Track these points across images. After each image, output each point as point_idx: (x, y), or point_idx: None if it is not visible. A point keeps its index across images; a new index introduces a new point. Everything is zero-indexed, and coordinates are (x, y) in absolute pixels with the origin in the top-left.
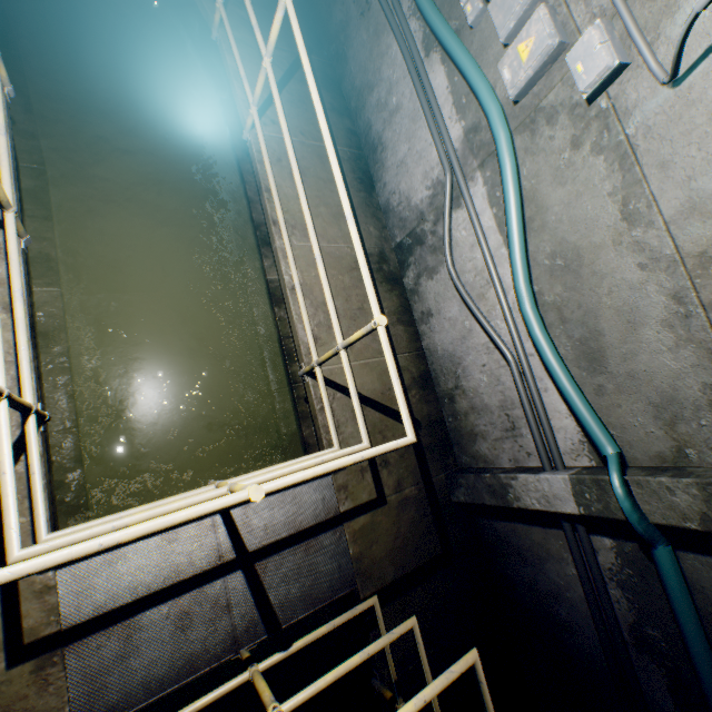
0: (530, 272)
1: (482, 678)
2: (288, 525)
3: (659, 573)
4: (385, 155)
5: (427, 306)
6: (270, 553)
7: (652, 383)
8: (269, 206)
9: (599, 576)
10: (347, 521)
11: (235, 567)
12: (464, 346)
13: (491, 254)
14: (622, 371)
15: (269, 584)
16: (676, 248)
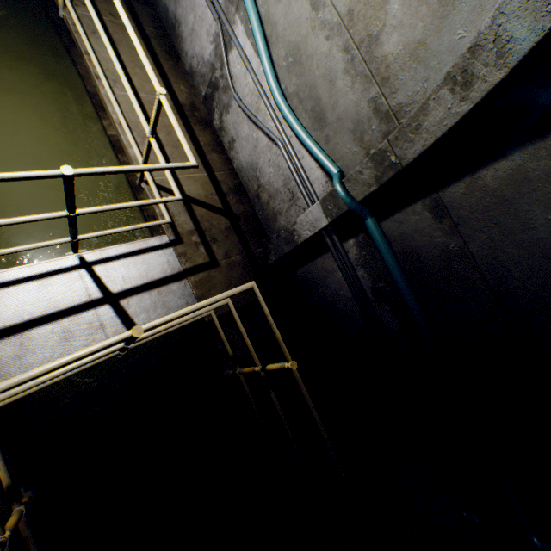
0: (278, 76)
1: (259, 295)
2: (142, 278)
3: (371, 237)
4: (181, 29)
5: (231, 136)
6: (131, 294)
7: (348, 117)
8: (91, 65)
9: (349, 264)
10: (189, 275)
11: (103, 303)
12: (256, 153)
13: (255, 73)
14: (334, 118)
15: (133, 313)
16: (339, 15)
